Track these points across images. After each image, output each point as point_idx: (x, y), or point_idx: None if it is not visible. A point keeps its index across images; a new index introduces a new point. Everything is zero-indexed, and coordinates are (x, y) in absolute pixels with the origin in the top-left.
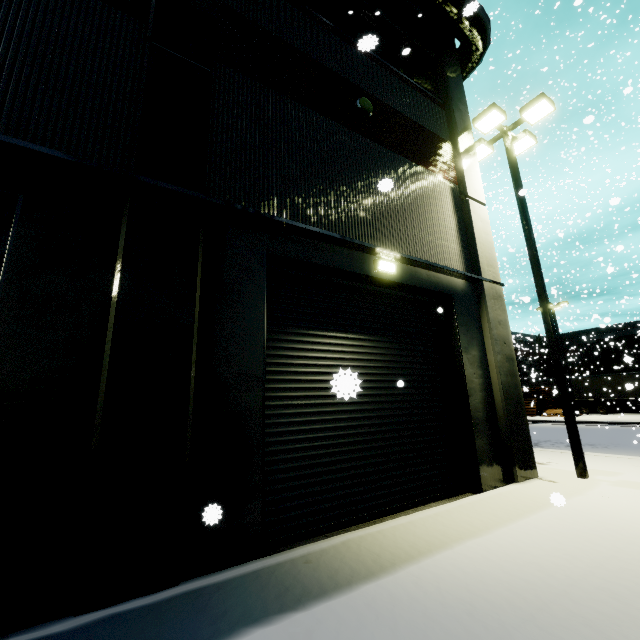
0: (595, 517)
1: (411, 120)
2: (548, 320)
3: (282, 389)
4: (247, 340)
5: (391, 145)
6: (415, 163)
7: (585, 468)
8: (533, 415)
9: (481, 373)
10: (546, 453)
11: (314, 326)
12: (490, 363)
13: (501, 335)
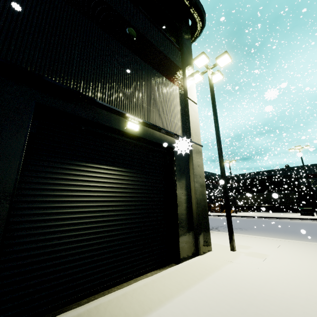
0: (235, 281)
1: (160, 50)
2: (222, 166)
3: (38, 201)
4: (1, 163)
5: (146, 60)
6: (160, 73)
7: (234, 245)
8: (218, 212)
9: (186, 193)
10: (219, 234)
11: (75, 158)
12: (192, 187)
13: (199, 172)
